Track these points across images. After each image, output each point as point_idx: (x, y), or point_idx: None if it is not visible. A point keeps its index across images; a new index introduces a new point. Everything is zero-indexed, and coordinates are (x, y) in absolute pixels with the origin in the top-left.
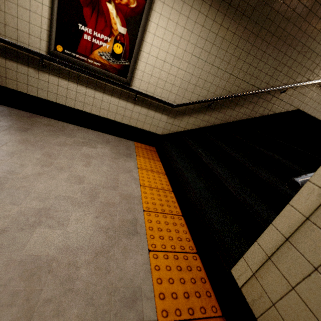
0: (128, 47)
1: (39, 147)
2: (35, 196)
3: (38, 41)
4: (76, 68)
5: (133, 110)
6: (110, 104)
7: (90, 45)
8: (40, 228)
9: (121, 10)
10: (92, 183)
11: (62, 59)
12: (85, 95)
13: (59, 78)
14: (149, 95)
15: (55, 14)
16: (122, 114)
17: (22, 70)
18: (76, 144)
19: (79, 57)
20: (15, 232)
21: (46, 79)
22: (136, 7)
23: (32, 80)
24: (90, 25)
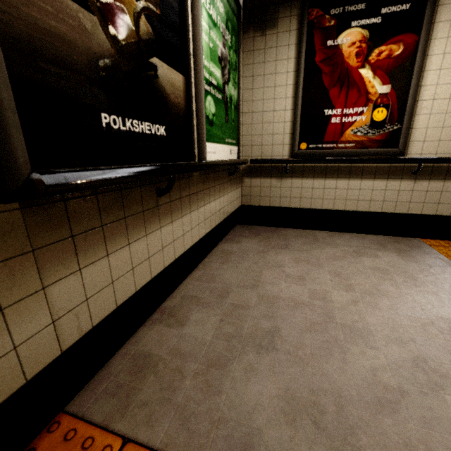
0: (395, 106)
1: (317, 265)
2: (384, 337)
3: (280, 148)
4: (327, 160)
5: (413, 189)
6: (372, 190)
7: (339, 127)
8: (449, 396)
9: (379, 67)
10: (438, 316)
11: (306, 156)
12: (334, 189)
13: (303, 178)
14: (446, 157)
15: (299, 113)
16: (394, 200)
17: (265, 183)
18: (348, 255)
19: (326, 147)
20: (419, 396)
21: (288, 185)
22: (403, 51)
23: (275, 190)
24: (338, 105)
